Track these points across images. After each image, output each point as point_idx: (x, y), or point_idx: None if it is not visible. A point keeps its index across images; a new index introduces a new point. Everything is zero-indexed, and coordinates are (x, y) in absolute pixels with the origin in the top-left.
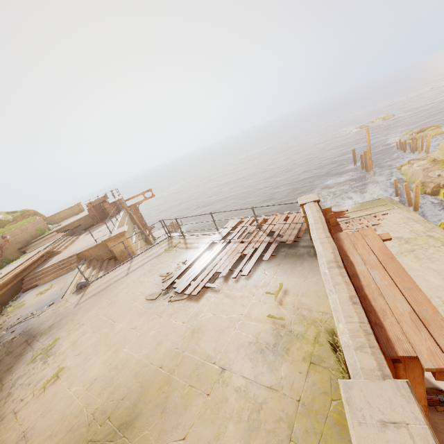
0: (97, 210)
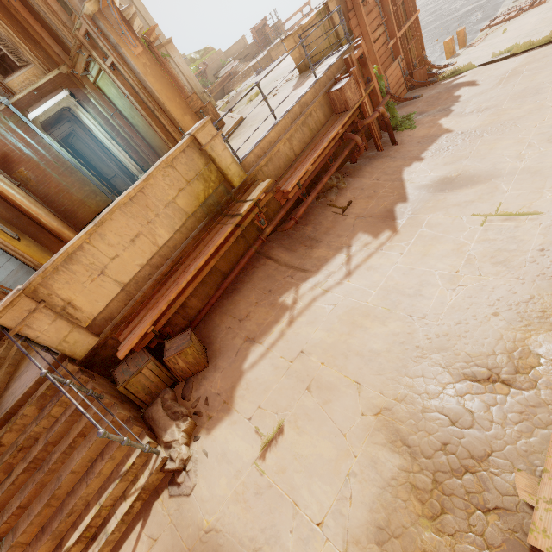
0: (260, 37)
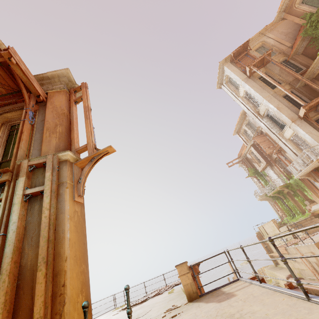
0: None
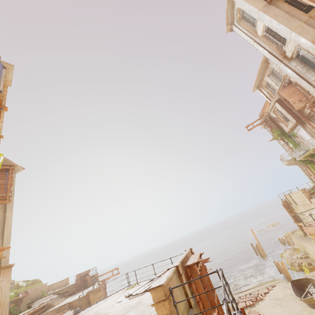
0: (81, 280)
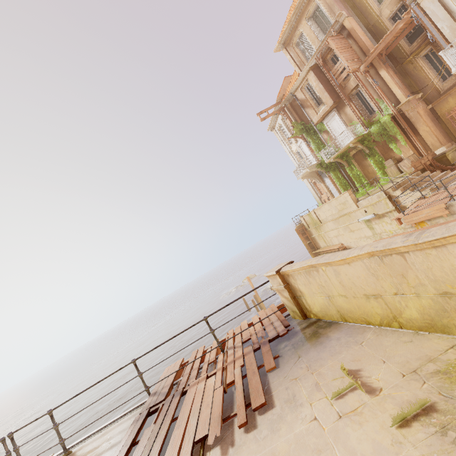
0: None
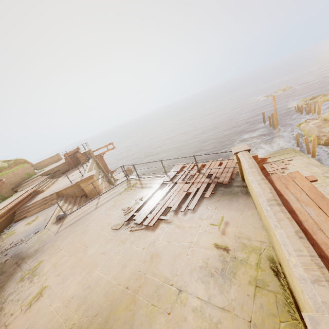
0: (72, 159)
